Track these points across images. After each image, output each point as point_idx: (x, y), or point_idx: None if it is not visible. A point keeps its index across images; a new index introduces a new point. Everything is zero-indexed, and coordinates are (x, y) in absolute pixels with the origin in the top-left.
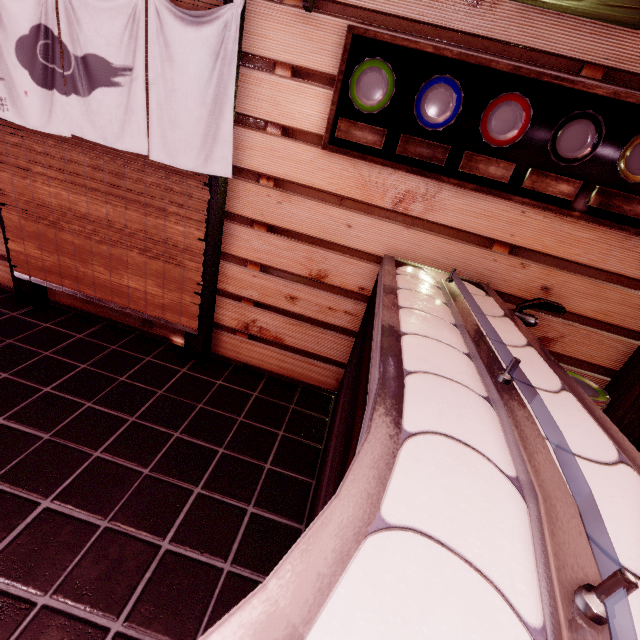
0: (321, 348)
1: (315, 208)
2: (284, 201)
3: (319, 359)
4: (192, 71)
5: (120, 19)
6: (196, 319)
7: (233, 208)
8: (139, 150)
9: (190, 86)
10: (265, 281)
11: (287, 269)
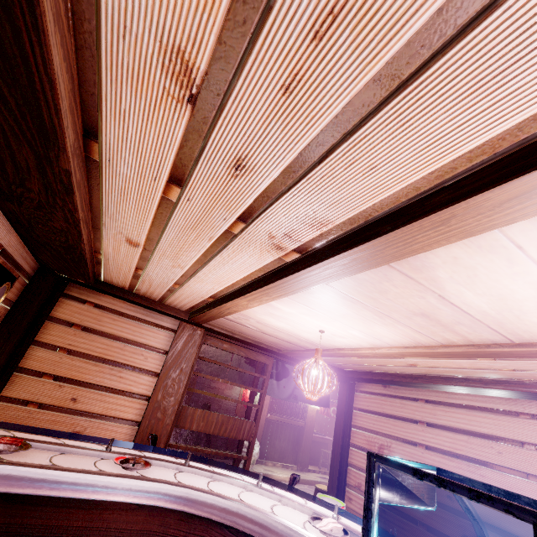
0: None
1: None
2: None
3: None
4: None
5: None
6: None
7: None
8: None
9: None
10: None
11: None
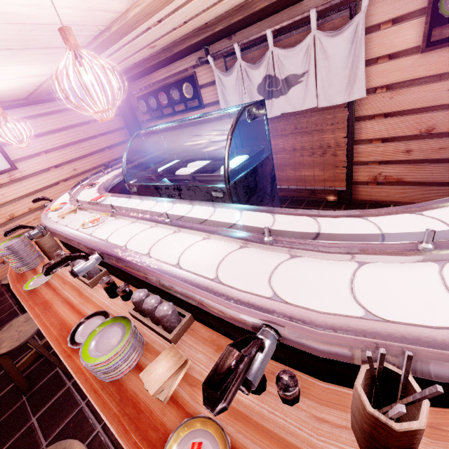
0: (435, 177)
1: (419, 90)
2: (394, 96)
3: (434, 185)
4: (338, 56)
5: (301, 53)
6: (344, 181)
7: (359, 114)
8: (312, 106)
9: (338, 63)
10: (385, 147)
11: (401, 135)
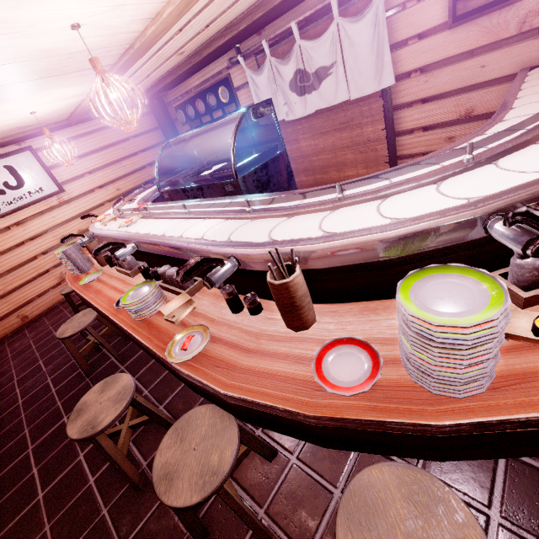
0: None
1: (452, 70)
2: (429, 79)
3: None
4: (363, 42)
5: (327, 43)
6: None
7: (397, 102)
8: (345, 99)
9: (364, 50)
10: (427, 136)
11: (441, 121)
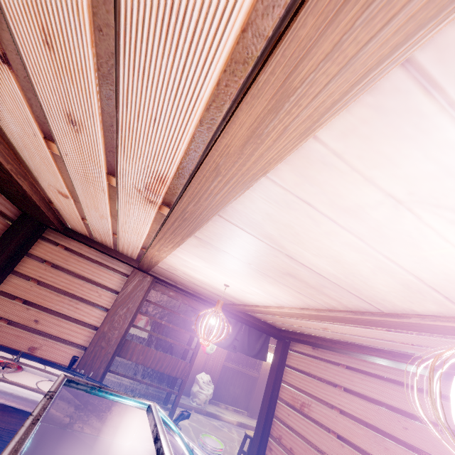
0: None
1: None
2: None
3: None
4: None
5: None
6: None
7: None
8: None
9: None
10: None
11: None
